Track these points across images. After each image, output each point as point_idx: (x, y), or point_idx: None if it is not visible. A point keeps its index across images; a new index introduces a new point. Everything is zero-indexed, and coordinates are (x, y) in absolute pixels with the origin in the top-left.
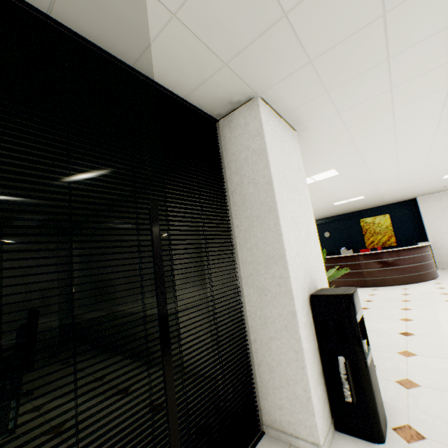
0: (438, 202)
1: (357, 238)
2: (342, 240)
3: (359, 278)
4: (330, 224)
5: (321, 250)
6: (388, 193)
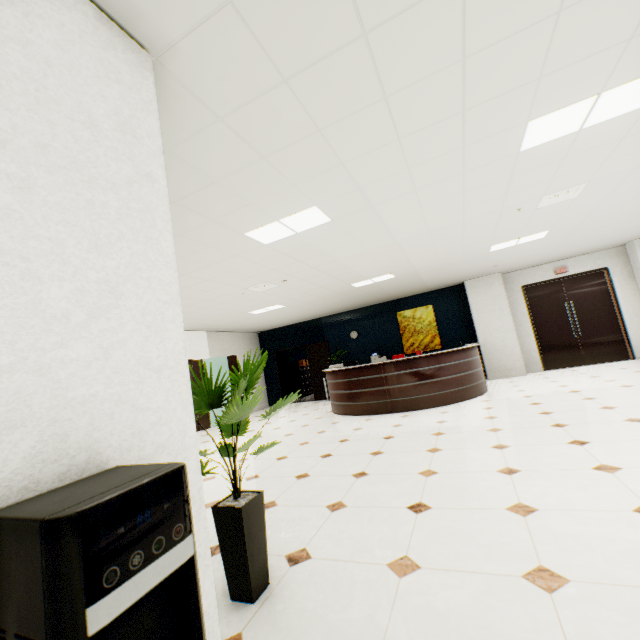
0: (489, 289)
1: (393, 339)
2: (375, 343)
3: (386, 400)
4: (358, 319)
5: (347, 358)
6: (425, 271)
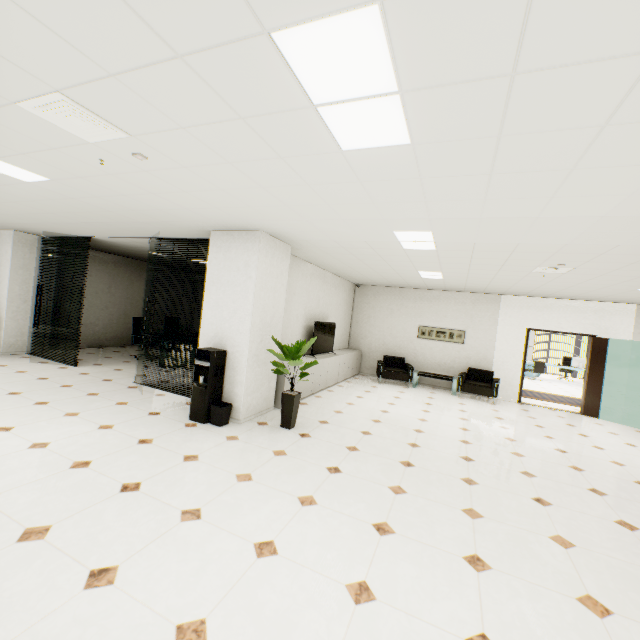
0: None
1: None
2: None
3: None
4: None
5: None
6: None
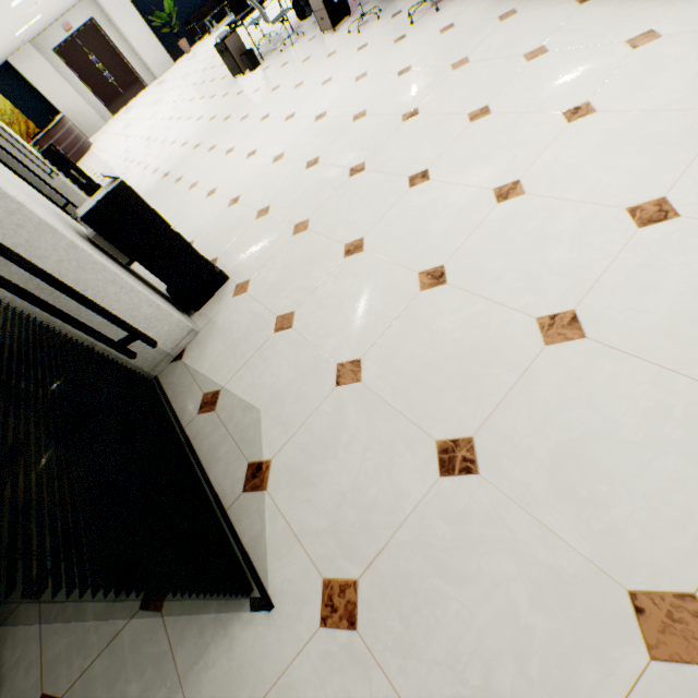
0: (33, 62)
1: None
2: None
3: None
4: None
5: None
6: None
